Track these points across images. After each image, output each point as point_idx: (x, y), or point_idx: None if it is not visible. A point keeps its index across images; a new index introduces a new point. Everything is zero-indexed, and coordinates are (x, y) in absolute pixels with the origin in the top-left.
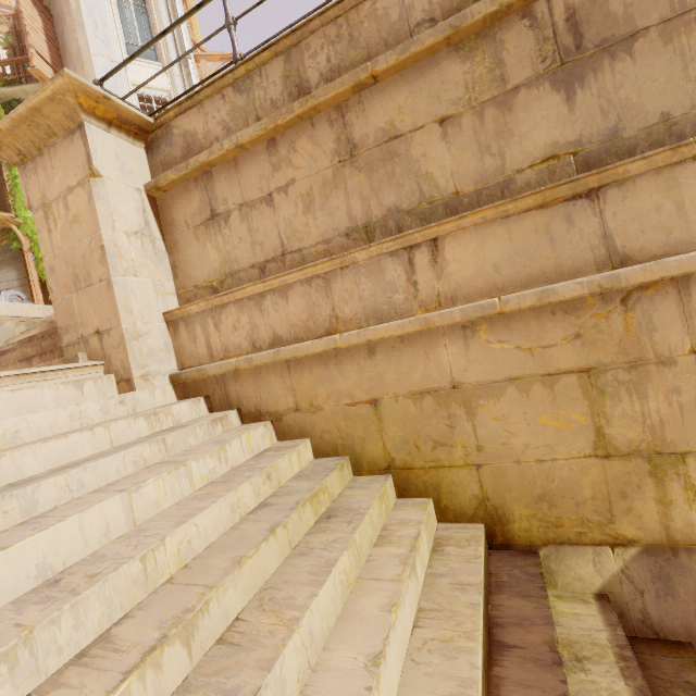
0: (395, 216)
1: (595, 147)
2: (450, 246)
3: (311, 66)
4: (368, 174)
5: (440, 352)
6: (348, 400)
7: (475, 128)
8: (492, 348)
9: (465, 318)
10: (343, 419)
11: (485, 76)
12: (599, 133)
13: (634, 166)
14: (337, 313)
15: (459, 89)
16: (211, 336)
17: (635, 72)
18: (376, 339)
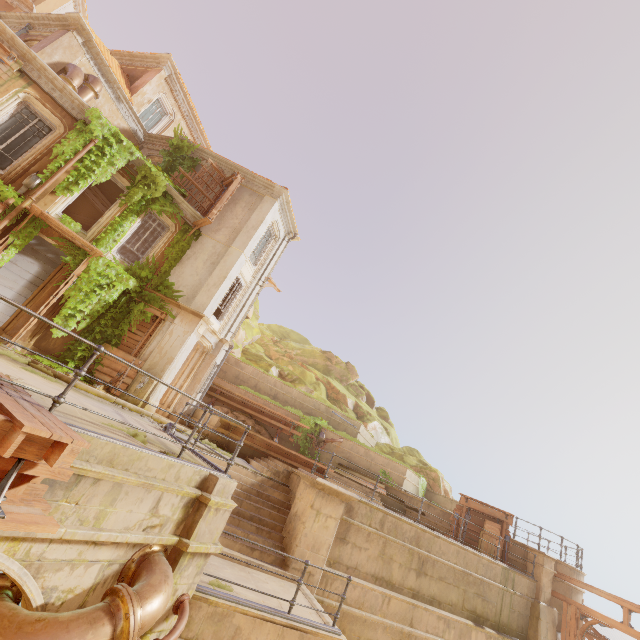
0: (383, 579)
1: (415, 592)
2: (392, 601)
3: (387, 523)
4: (383, 563)
5: (378, 630)
6: (353, 633)
7: (404, 571)
8: (387, 634)
9: (389, 625)
10: (349, 639)
11: (409, 561)
12: (417, 590)
13: (420, 606)
14: (364, 603)
15: (405, 559)
16: (327, 586)
17: (425, 582)
18: (371, 620)
